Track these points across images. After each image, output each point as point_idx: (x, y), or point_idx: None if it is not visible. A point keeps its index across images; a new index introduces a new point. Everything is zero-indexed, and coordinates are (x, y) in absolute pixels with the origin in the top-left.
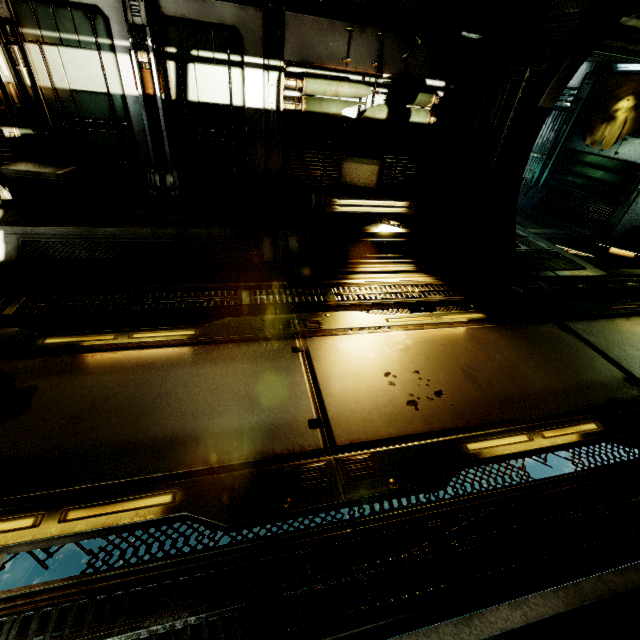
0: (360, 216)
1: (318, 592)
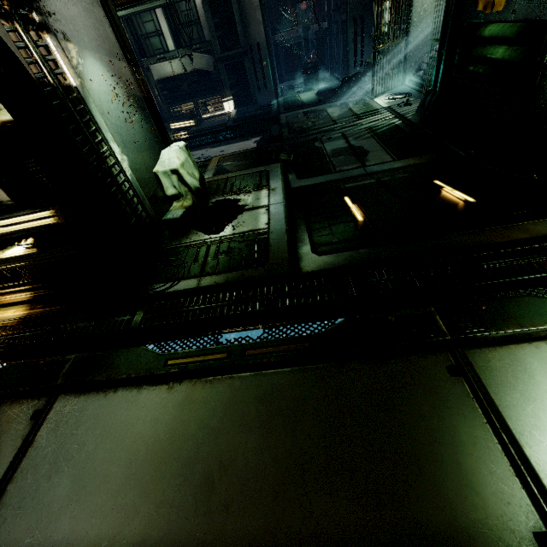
0: (12, 236)
1: None
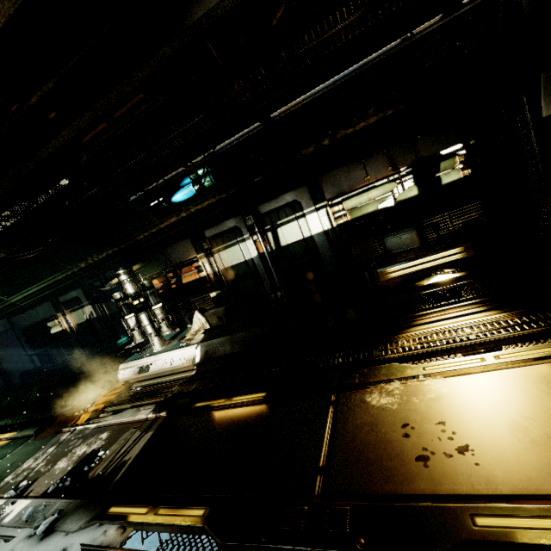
0: (414, 275)
1: None
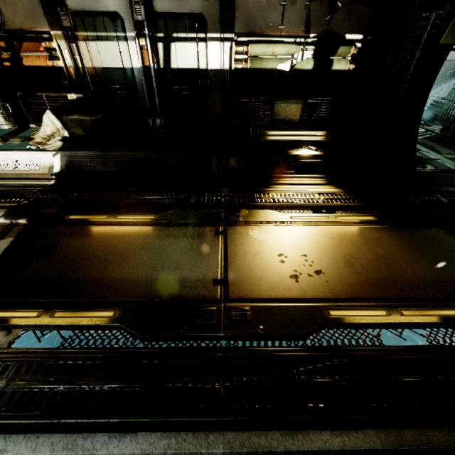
0: (286, 143)
1: (188, 389)
